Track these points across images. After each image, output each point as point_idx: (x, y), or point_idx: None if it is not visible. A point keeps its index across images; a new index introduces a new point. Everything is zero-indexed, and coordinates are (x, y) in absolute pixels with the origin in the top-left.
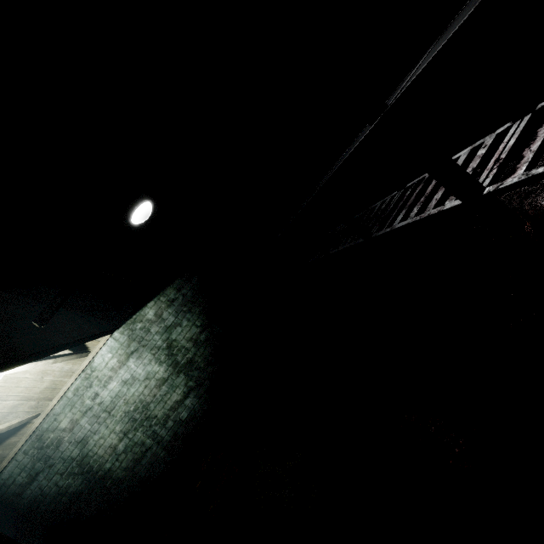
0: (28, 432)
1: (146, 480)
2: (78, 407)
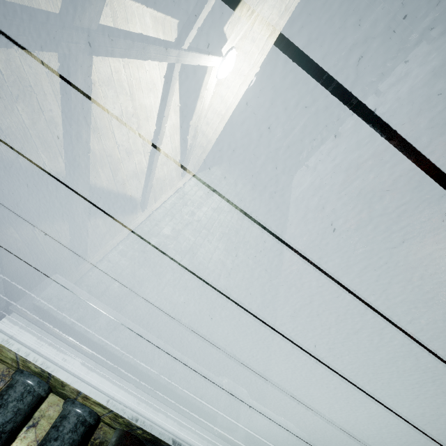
0: (130, 226)
1: (264, 302)
2: (178, 219)
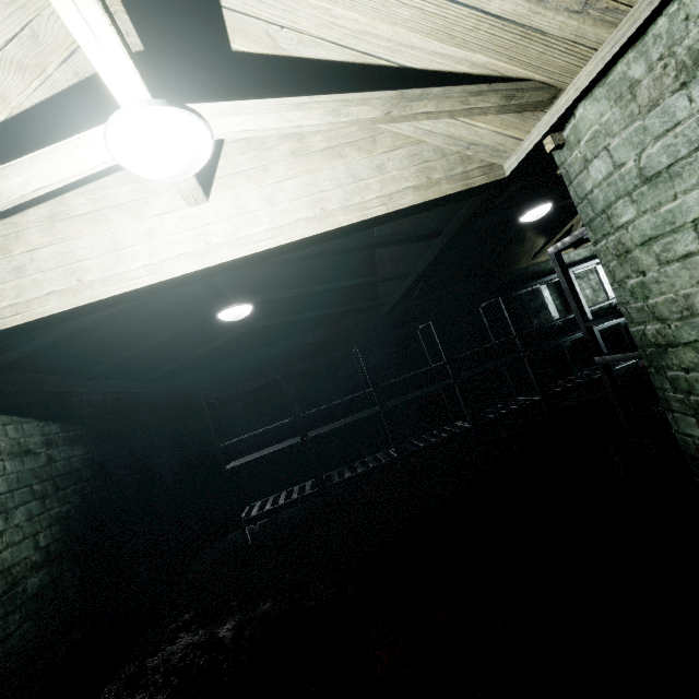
0: None
1: None
2: None
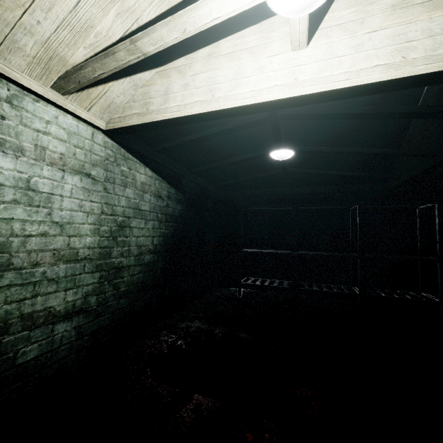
0: None
1: None
2: None
